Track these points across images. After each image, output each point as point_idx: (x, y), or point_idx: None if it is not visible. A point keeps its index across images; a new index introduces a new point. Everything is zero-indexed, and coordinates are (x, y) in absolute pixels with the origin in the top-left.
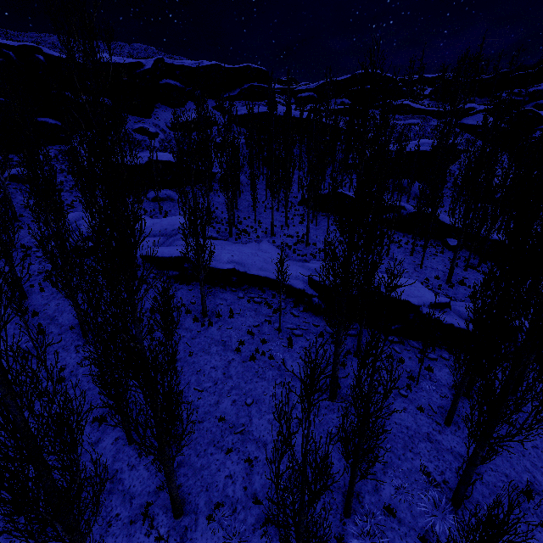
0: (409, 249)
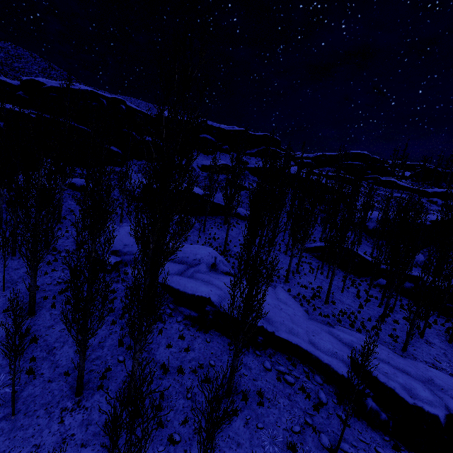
0: (441, 332)
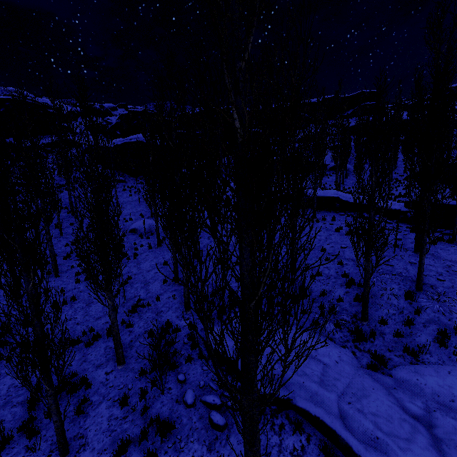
0: None
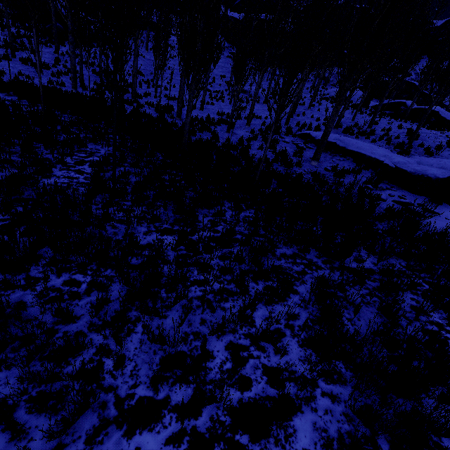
0: None
